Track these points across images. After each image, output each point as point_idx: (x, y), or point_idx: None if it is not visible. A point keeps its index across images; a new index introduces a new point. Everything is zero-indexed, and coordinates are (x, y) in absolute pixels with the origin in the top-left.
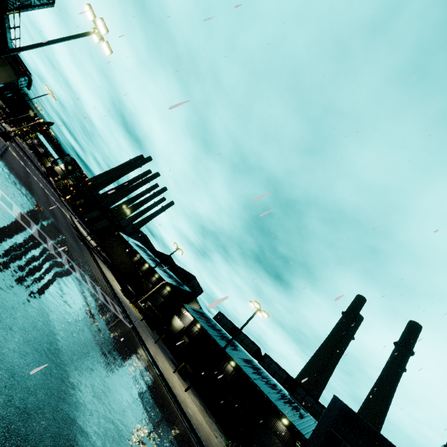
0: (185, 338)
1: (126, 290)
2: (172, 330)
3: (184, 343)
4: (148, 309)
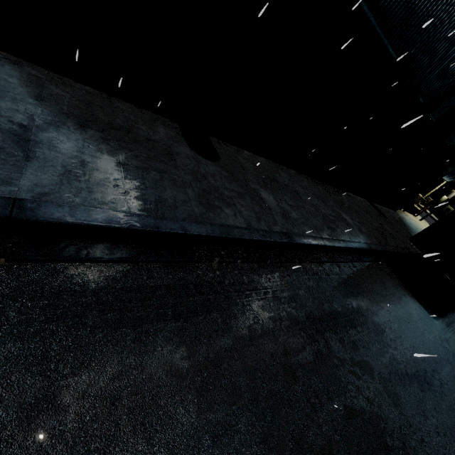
0: (449, 207)
1: (420, 200)
2: (437, 203)
3: (449, 211)
4: (429, 202)
